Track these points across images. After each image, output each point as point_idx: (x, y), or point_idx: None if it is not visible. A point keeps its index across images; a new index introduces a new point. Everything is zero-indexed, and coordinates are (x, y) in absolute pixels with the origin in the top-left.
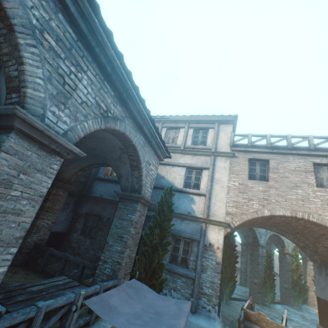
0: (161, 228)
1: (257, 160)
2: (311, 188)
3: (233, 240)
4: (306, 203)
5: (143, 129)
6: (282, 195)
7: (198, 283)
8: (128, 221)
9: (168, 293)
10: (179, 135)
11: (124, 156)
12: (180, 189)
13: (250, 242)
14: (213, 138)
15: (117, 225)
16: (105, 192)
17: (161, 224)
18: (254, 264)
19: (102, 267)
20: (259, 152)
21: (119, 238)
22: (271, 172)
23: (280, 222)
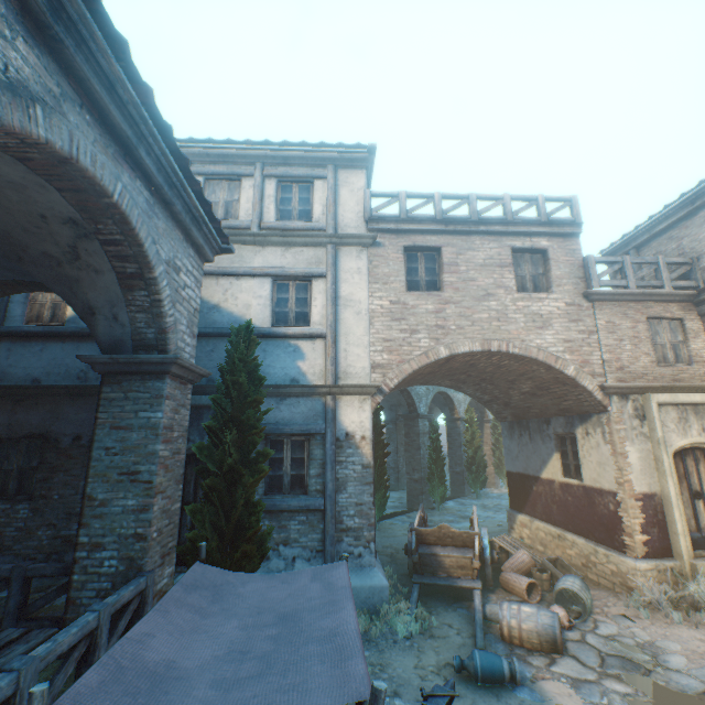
0: (241, 426)
1: (420, 249)
2: (510, 296)
3: (379, 418)
4: (503, 323)
5: (140, 156)
6: (467, 315)
7: (332, 515)
8: (144, 430)
9: (273, 556)
10: (243, 197)
11: (90, 248)
12: (266, 332)
13: (404, 415)
14: (327, 202)
15: (110, 447)
16: (46, 369)
17: (240, 417)
18: (413, 449)
19: (89, 562)
20: (423, 232)
21: (125, 477)
22: (447, 272)
23: (460, 366)
